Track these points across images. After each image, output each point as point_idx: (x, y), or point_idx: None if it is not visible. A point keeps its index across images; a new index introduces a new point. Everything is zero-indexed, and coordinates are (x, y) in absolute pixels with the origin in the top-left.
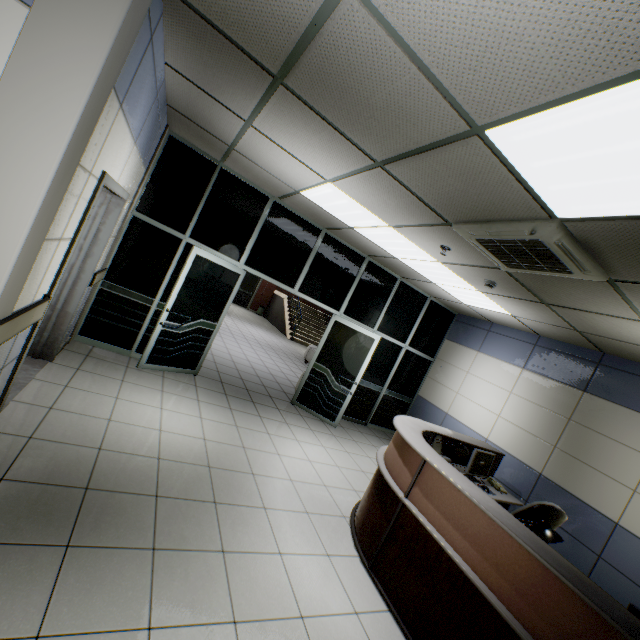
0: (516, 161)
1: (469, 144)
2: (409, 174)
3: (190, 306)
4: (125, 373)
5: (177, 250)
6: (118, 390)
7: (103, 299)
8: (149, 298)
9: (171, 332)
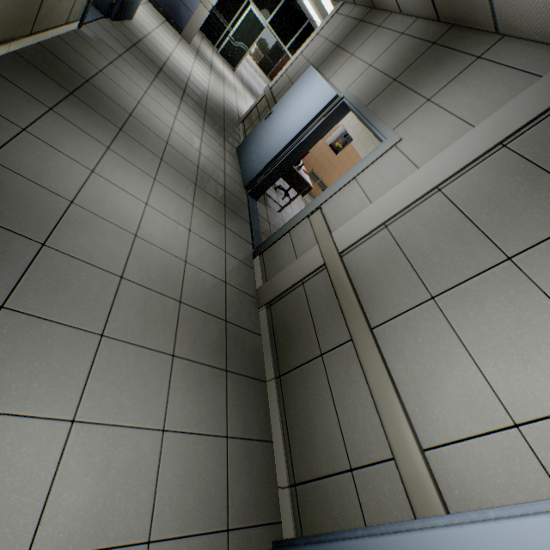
0: (326, 10)
1: (320, 1)
2: (316, 4)
3: (241, 34)
4: (213, 52)
5: (244, 3)
6: (212, 55)
7: (211, 16)
8: (227, 23)
9: (231, 44)
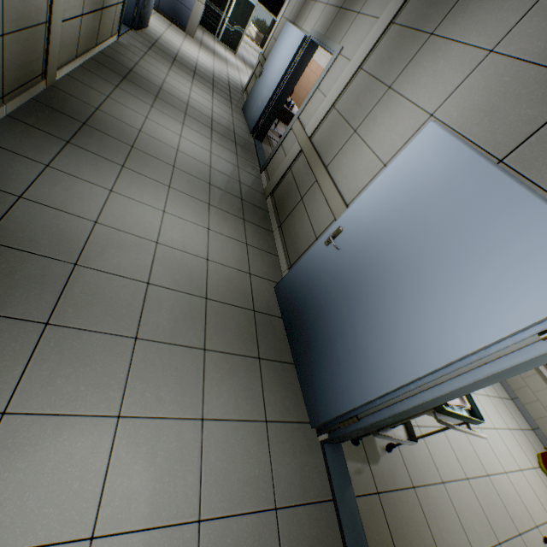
0: None
1: None
2: None
3: (236, 19)
4: (214, 42)
5: None
6: (214, 44)
7: (207, 10)
8: (222, 12)
9: (229, 30)
